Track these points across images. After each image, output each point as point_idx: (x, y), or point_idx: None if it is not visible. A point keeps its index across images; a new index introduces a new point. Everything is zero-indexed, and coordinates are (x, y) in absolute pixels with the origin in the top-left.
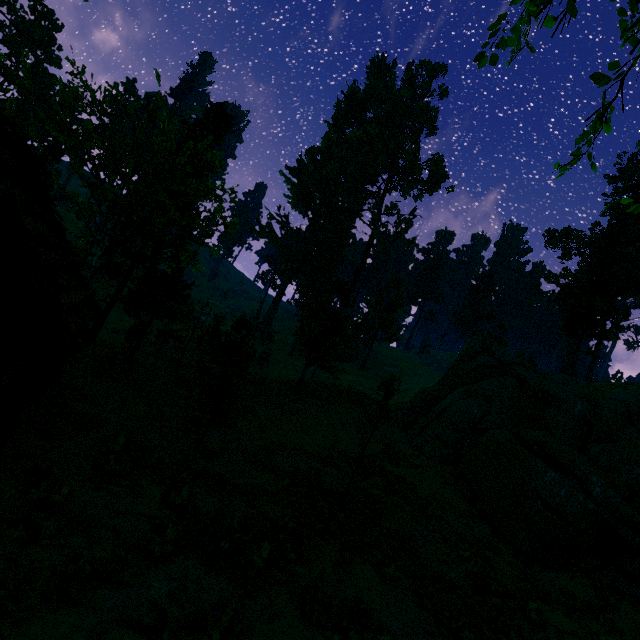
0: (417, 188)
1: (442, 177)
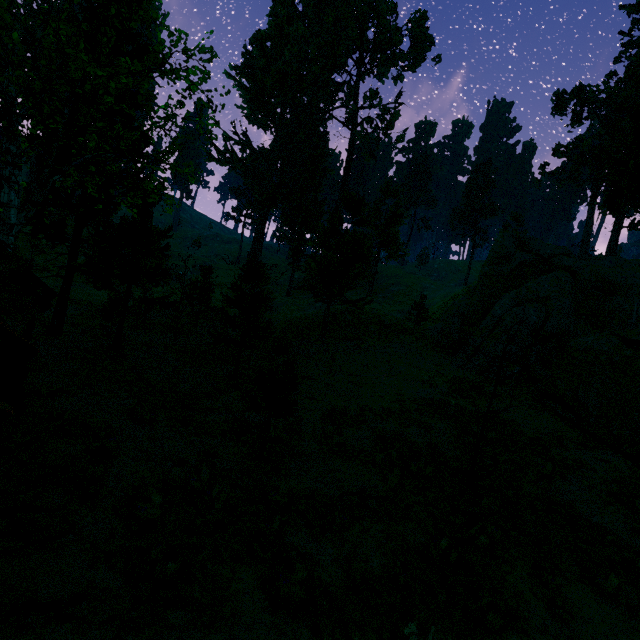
0: (398, 64)
1: (426, 44)
